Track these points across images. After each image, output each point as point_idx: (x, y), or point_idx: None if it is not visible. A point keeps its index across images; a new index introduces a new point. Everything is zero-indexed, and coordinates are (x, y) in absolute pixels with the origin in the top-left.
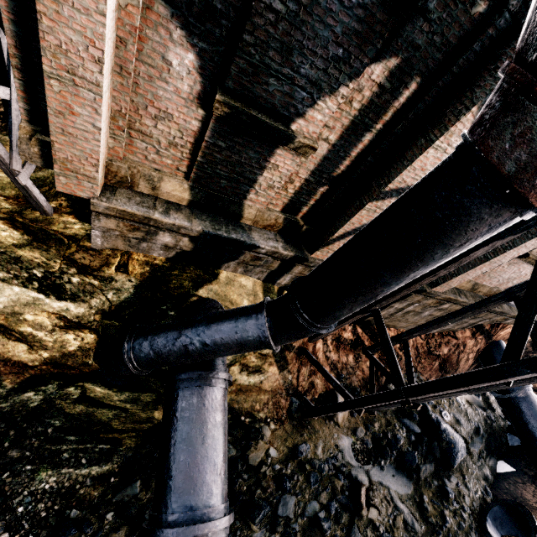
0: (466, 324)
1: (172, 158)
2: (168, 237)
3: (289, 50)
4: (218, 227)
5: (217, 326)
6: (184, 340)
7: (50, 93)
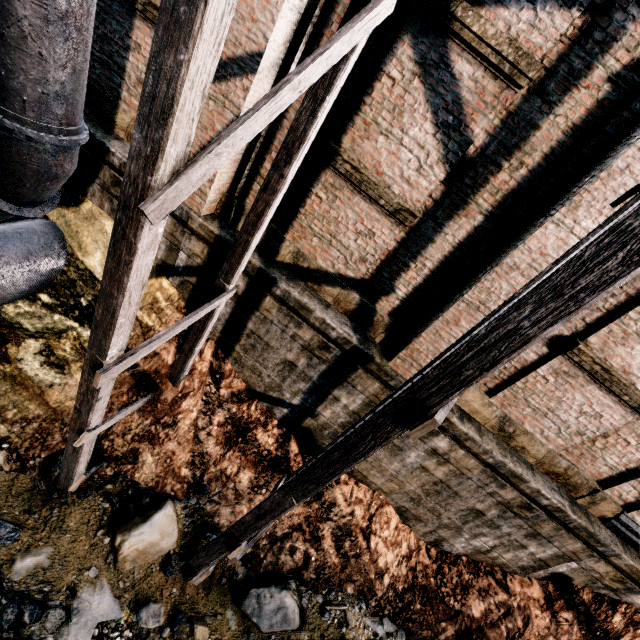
0: (524, 554)
1: None
2: None
3: None
4: None
5: None
6: None
7: None
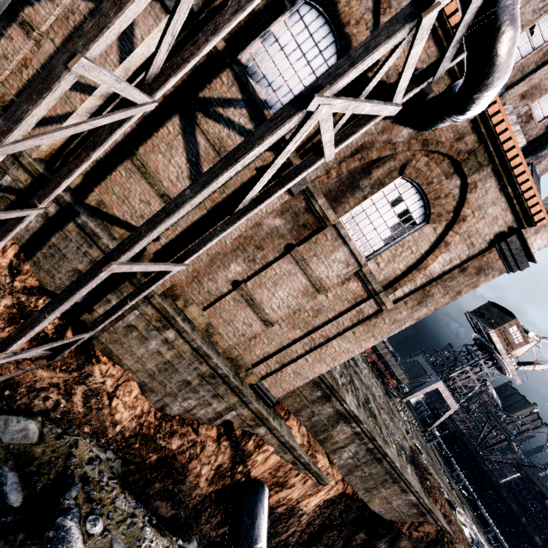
0: (211, 409)
1: None
2: None
3: None
4: None
5: None
6: None
7: None
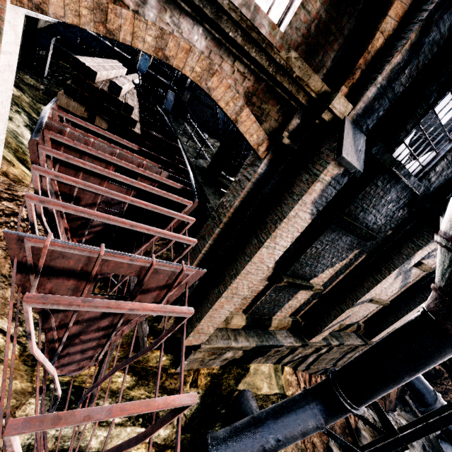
0: None
1: (240, 304)
2: (230, 353)
3: (318, 257)
4: (261, 339)
5: (283, 422)
6: (260, 440)
7: (217, 303)
